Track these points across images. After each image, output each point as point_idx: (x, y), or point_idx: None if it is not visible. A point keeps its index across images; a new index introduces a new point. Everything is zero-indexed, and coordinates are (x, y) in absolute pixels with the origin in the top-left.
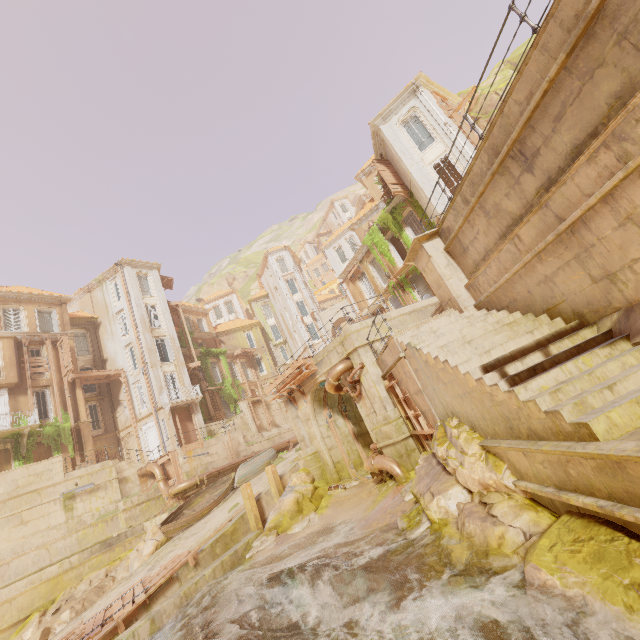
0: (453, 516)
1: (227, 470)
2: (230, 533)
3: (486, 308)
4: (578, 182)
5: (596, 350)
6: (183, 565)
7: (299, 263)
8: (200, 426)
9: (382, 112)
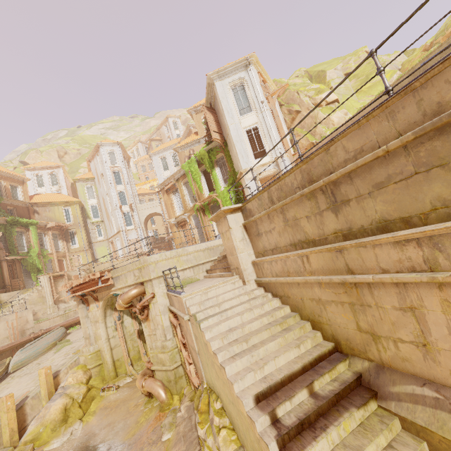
0: None
1: (4, 351)
2: None
3: (264, 287)
4: (378, 253)
5: (354, 413)
6: None
7: (128, 159)
8: None
9: (219, 70)
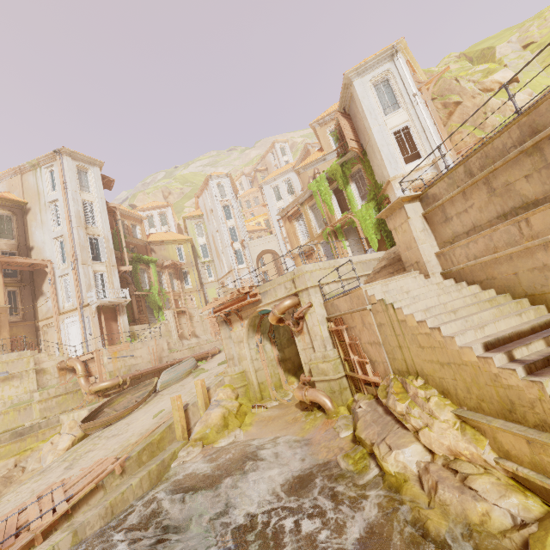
0: (412, 473)
1: (149, 373)
2: (157, 441)
3: (454, 278)
4: None
5: None
6: (109, 473)
7: (236, 192)
8: (124, 327)
9: (358, 66)
